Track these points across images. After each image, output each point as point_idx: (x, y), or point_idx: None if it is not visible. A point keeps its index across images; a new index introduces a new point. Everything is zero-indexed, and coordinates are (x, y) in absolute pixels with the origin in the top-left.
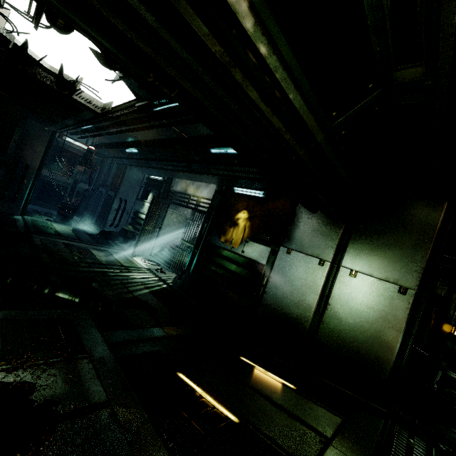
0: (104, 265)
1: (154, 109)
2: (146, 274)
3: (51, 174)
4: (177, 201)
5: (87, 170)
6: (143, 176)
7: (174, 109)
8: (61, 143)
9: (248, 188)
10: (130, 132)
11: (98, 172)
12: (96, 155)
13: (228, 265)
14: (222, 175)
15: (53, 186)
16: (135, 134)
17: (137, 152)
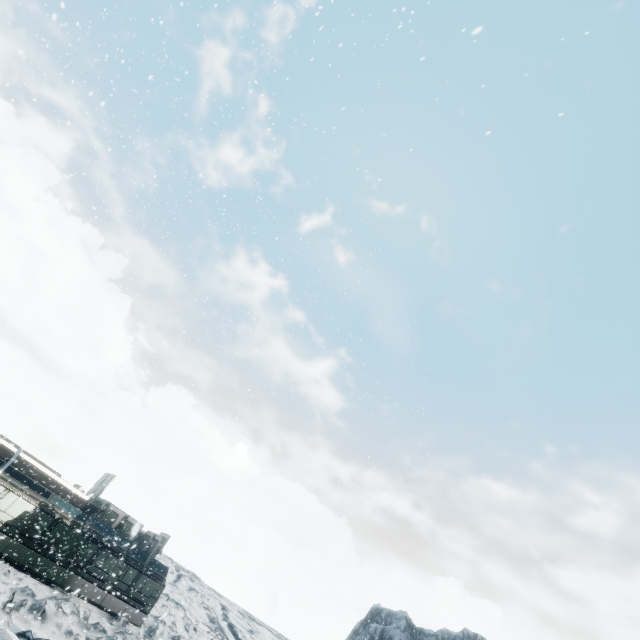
0: None
1: None
2: None
3: None
4: None
5: None
6: None
7: None
8: None
9: None
10: None
11: None
12: None
13: None
14: None
15: None
16: None
17: None
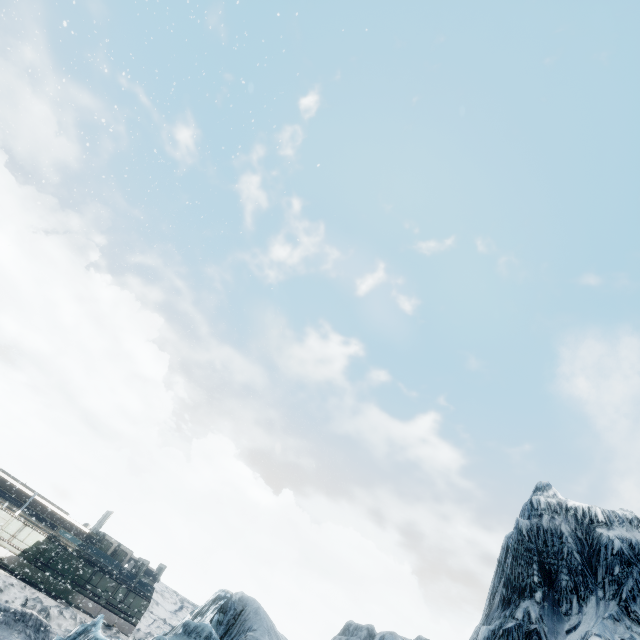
0: None
1: None
2: None
3: None
4: None
5: None
6: None
7: None
8: None
9: None
10: None
11: None
12: None
13: None
14: None
15: None
16: None
17: None
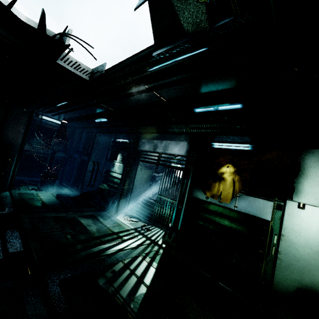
0: (98, 239)
1: (150, 68)
2: (137, 238)
3: (32, 148)
4: (144, 158)
5: (61, 141)
6: (109, 140)
7: (176, 65)
8: (38, 121)
9: (231, 142)
10: (101, 104)
11: (70, 141)
12: (67, 128)
13: (219, 220)
14: (205, 133)
15: (34, 158)
16: (106, 105)
17: (106, 121)
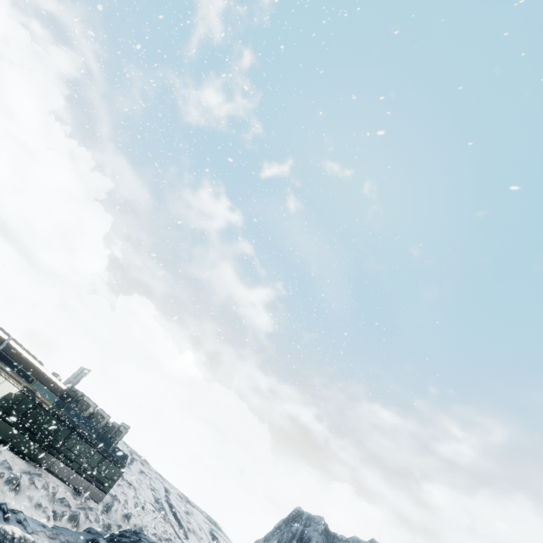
0: None
1: None
2: None
3: None
4: None
5: None
6: None
7: None
8: None
9: None
10: None
11: None
12: None
13: None
14: None
15: None
16: None
17: None
